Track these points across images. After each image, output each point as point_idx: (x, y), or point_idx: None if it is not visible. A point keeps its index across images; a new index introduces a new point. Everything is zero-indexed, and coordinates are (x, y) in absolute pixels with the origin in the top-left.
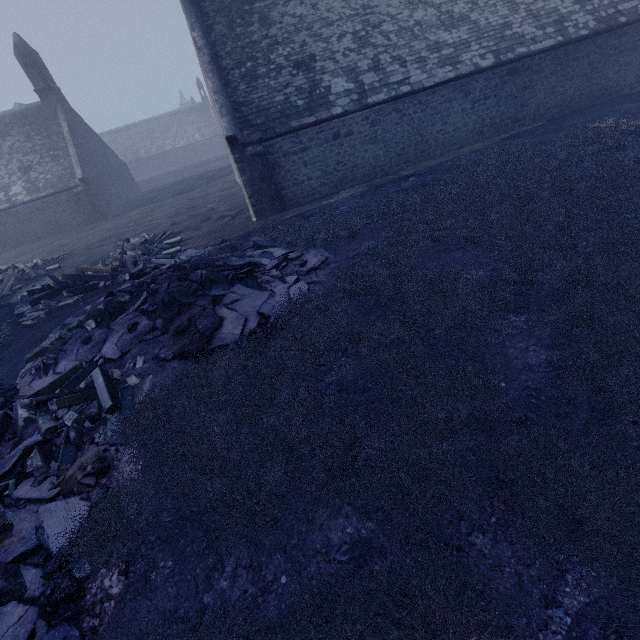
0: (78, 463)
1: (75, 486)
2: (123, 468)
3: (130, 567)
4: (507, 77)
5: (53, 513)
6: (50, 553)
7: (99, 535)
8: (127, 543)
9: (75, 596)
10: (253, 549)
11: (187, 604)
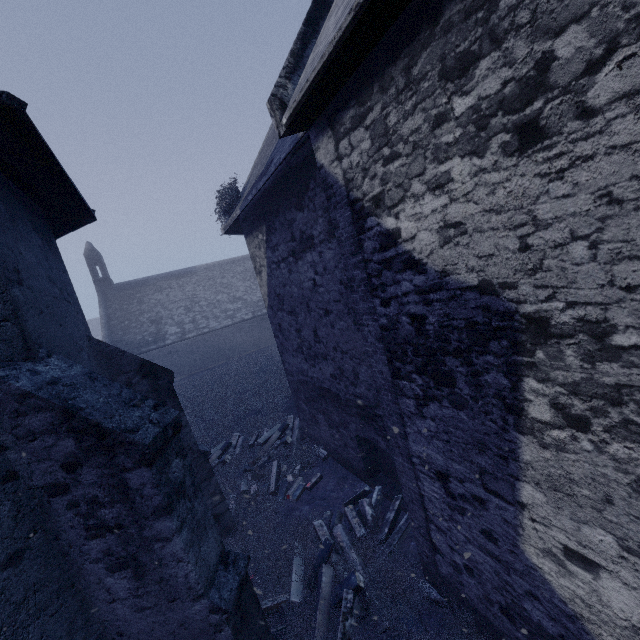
0: None
1: None
2: None
3: None
4: (262, 321)
5: None
6: None
7: None
8: None
9: None
10: None
11: None
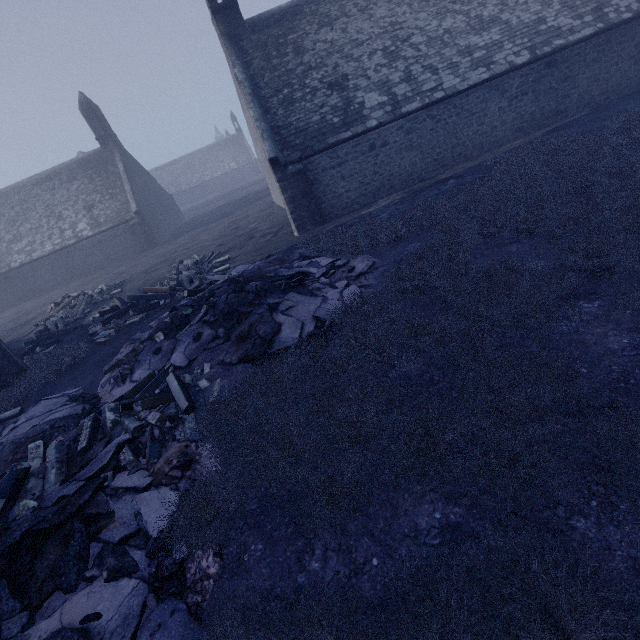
0: (164, 457)
1: (163, 478)
2: (204, 462)
3: (223, 550)
4: (545, 71)
5: (148, 501)
6: (149, 537)
7: (192, 520)
8: (219, 527)
9: (177, 574)
10: (340, 533)
11: (282, 583)
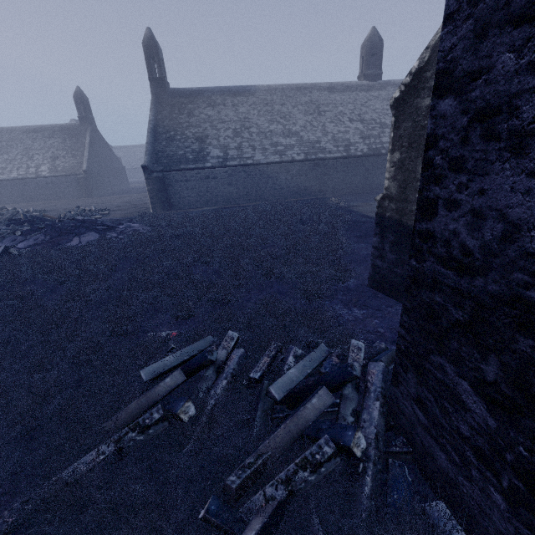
0: None
1: None
2: None
3: None
4: (313, 167)
5: None
6: None
7: None
8: None
9: None
10: (4, 290)
11: None
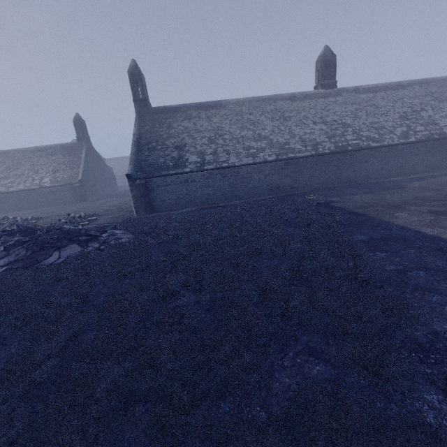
0: None
1: None
2: None
3: None
4: (284, 166)
5: None
6: None
7: None
8: None
9: None
10: None
11: None
